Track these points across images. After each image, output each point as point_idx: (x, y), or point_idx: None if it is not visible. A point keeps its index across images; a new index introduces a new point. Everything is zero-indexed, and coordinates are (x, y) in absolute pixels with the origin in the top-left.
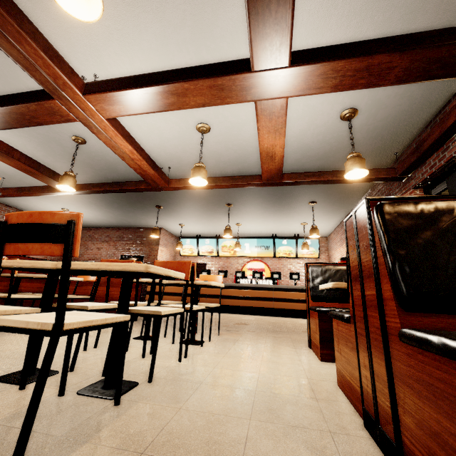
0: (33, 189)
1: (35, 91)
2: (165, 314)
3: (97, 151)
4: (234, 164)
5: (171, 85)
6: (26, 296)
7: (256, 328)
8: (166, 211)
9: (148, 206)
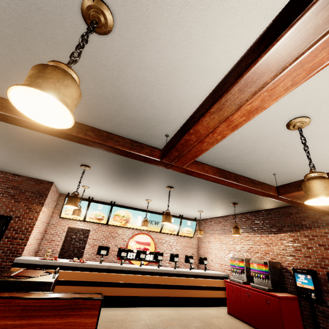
0: None
1: None
2: None
3: (103, 61)
4: (245, 163)
5: None
6: None
7: None
8: (86, 172)
9: (69, 161)
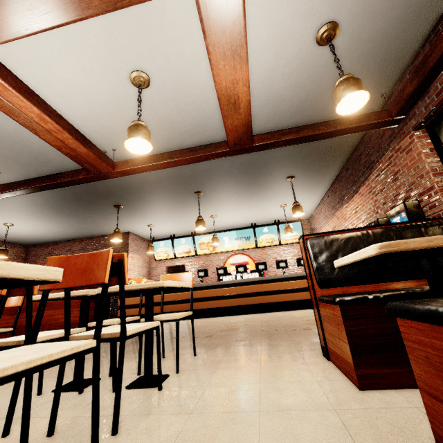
0: None
1: None
2: (10, 374)
3: (11, 135)
4: (193, 134)
5: None
6: None
7: (246, 333)
8: (128, 211)
9: (106, 208)
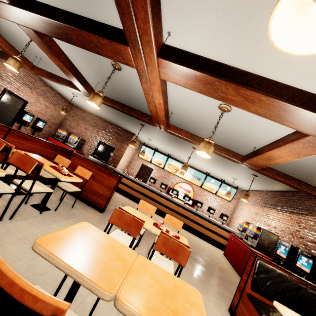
0: (61, 80)
1: (111, 27)
2: None
3: (125, 78)
4: (224, 135)
5: (250, 90)
6: (41, 191)
7: None
8: (145, 129)
9: (135, 121)
